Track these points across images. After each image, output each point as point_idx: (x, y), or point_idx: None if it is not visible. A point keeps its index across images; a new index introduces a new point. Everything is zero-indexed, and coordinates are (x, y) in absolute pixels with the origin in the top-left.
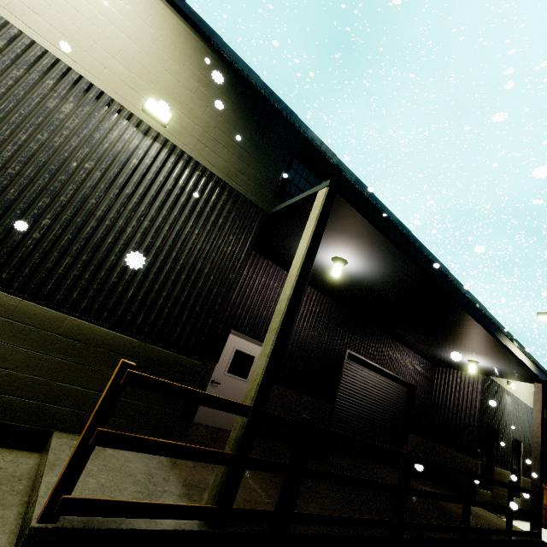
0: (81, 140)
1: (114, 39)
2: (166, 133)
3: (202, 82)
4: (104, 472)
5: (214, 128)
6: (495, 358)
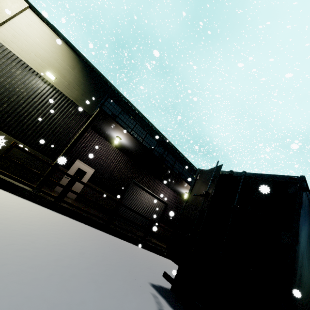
0: (21, 82)
1: (39, 51)
2: (53, 83)
3: (71, 67)
4: None
5: (73, 83)
6: None
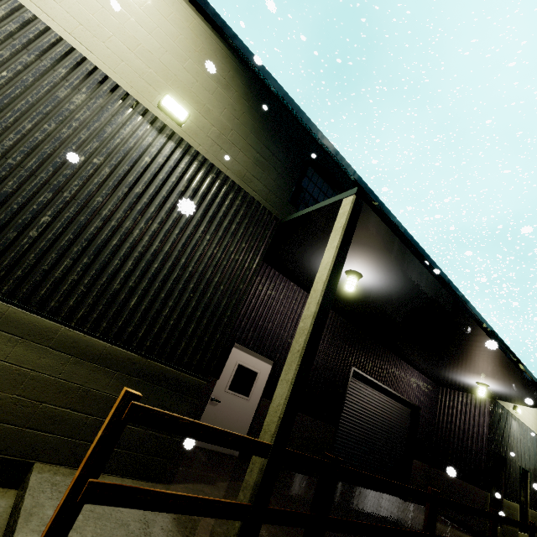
0: (91, 133)
1: (133, 33)
2: (181, 132)
3: (221, 83)
4: (91, 521)
5: (231, 130)
6: (508, 382)
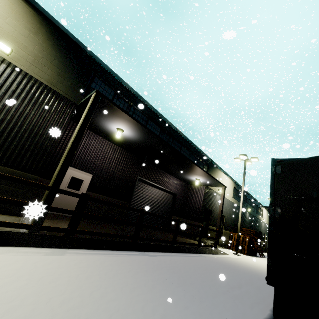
0: None
1: None
2: (9, 59)
3: (32, 31)
4: None
5: (42, 58)
6: (203, 176)
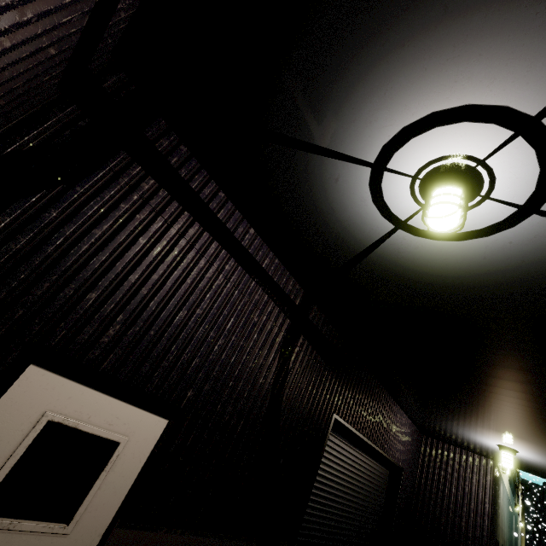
0: None
1: None
2: None
3: None
4: None
5: None
6: None
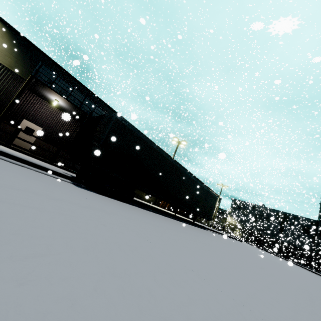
0: None
1: None
2: None
3: (0, 36)
4: None
5: (5, 51)
6: None
